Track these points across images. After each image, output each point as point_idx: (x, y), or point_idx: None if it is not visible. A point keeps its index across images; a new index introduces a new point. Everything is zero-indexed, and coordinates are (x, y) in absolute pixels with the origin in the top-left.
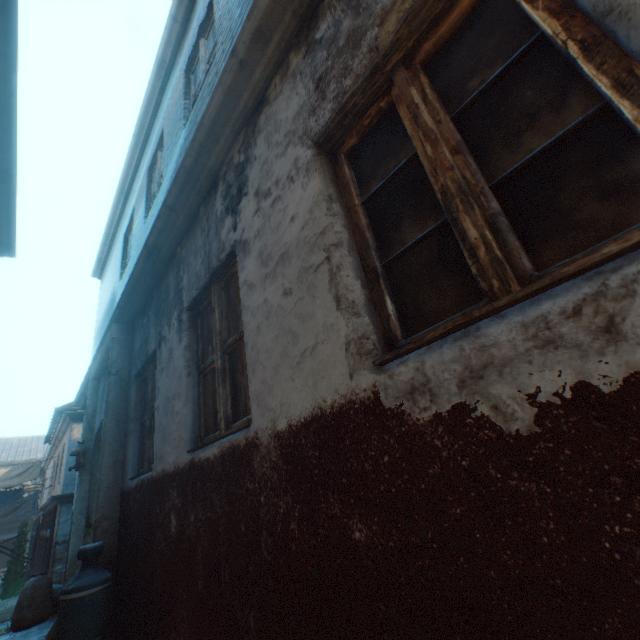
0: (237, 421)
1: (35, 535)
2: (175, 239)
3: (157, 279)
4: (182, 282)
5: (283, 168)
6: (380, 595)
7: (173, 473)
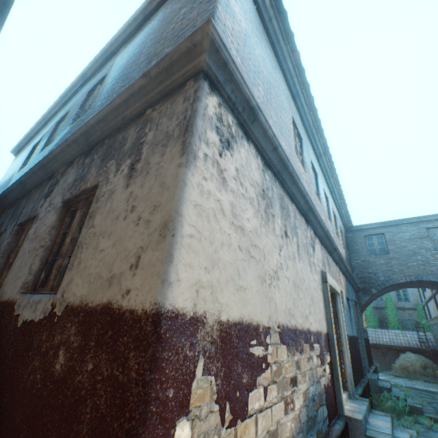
0: None
1: None
2: (34, 184)
3: (23, 195)
4: (24, 209)
5: (57, 200)
6: None
7: None
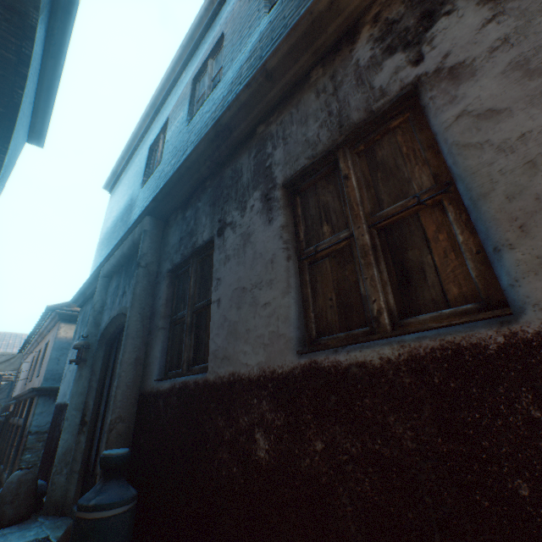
0: (414, 315)
1: (3, 421)
2: (257, 116)
3: (214, 168)
4: (270, 158)
5: None
6: None
7: (258, 379)
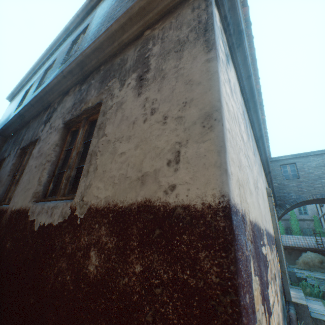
0: None
1: None
2: (31, 116)
3: (21, 126)
4: (25, 136)
5: (57, 123)
6: (3, 261)
7: None
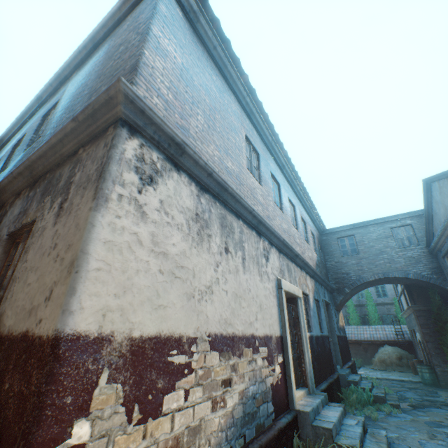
0: None
1: None
2: None
3: None
4: None
5: (3, 233)
6: None
7: None
